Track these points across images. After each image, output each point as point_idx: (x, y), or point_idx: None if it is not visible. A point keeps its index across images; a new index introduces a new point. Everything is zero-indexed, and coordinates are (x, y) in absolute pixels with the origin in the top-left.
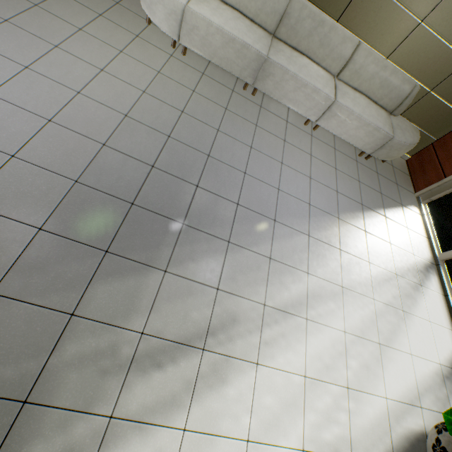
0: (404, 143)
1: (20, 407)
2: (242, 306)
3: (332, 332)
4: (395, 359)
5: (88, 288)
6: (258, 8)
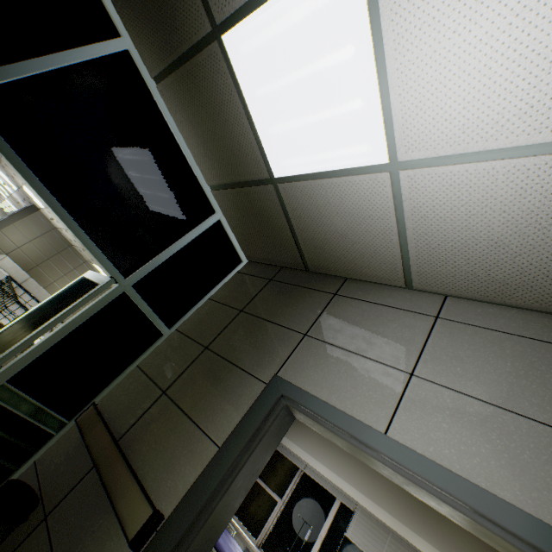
0: None
1: None
2: None
3: None
4: None
5: None
6: (17, 276)
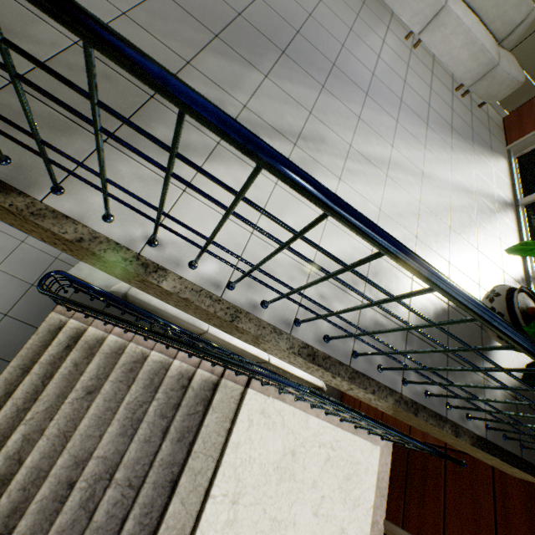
0: (508, 74)
1: (148, 98)
2: (331, 136)
3: (408, 197)
4: (462, 244)
5: (201, 53)
6: None
